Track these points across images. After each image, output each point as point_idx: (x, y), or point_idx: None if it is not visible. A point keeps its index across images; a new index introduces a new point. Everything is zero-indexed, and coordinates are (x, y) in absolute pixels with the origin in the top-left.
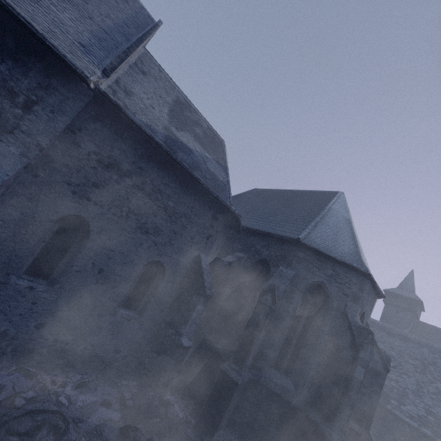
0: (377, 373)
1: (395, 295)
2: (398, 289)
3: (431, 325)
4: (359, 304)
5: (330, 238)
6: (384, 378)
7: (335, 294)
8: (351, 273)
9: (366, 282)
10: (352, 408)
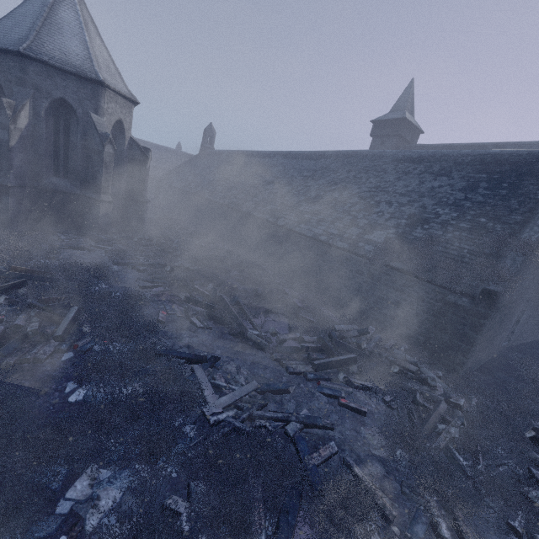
0: (100, 152)
1: (382, 122)
2: (389, 113)
3: (417, 145)
4: (28, 87)
5: (5, 31)
6: (103, 153)
7: (4, 84)
8: (8, 58)
9: (27, 62)
10: (9, 162)
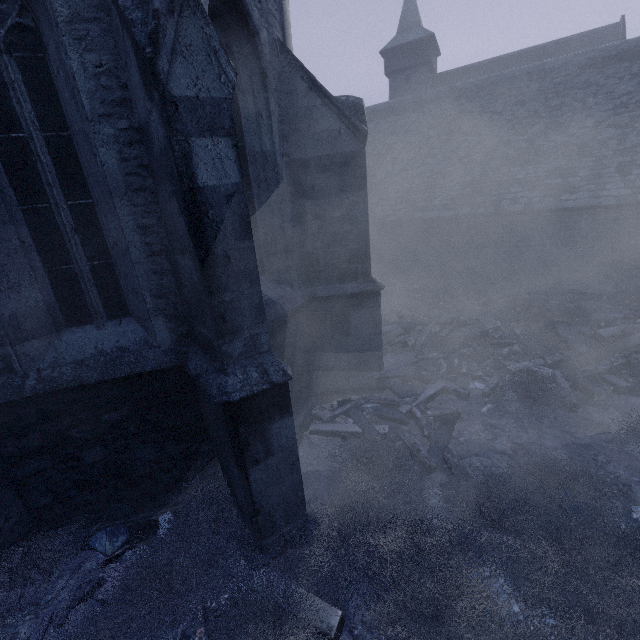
0: (347, 161)
1: (398, 50)
2: (399, 35)
3: (451, 71)
4: None
5: None
6: (364, 160)
7: None
8: None
9: None
10: (255, 283)
